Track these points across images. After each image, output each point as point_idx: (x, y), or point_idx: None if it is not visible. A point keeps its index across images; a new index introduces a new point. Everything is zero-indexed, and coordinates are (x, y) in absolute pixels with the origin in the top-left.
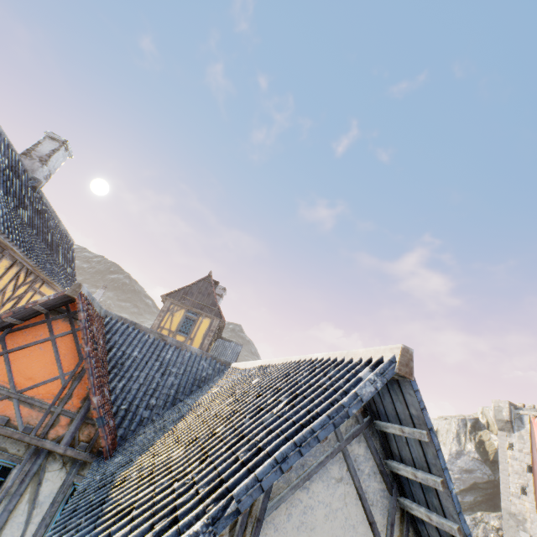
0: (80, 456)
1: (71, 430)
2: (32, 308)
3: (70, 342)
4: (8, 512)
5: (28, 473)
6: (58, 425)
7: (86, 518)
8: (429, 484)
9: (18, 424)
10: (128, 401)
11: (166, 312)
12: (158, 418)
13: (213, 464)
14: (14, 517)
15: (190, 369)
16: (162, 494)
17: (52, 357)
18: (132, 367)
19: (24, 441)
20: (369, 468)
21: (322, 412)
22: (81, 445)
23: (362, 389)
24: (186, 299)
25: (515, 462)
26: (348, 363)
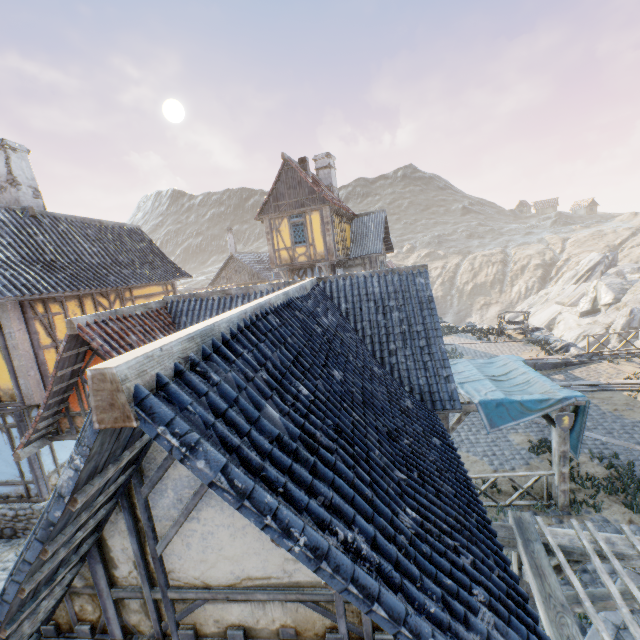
0: None
1: None
2: (65, 357)
3: None
4: None
5: None
6: None
7: None
8: None
9: None
10: None
11: (271, 233)
12: None
13: None
14: None
15: None
16: None
17: None
18: None
19: None
20: None
21: None
22: None
23: (61, 477)
24: (280, 205)
25: None
26: None
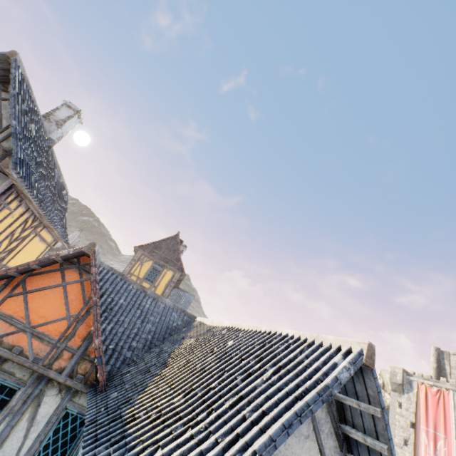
0: (77, 386)
1: (72, 364)
2: (53, 259)
3: (78, 289)
4: (11, 427)
5: (31, 396)
6: (61, 358)
7: (114, 448)
8: (376, 448)
9: (29, 354)
10: (115, 342)
11: (137, 261)
12: (138, 359)
13: (223, 418)
14: (15, 432)
15: (164, 319)
16: (183, 438)
17: (62, 301)
18: (119, 312)
19: (33, 369)
20: (328, 429)
21: (310, 388)
22: (79, 377)
23: (341, 374)
24: (155, 252)
25: (402, 418)
26: (319, 346)
